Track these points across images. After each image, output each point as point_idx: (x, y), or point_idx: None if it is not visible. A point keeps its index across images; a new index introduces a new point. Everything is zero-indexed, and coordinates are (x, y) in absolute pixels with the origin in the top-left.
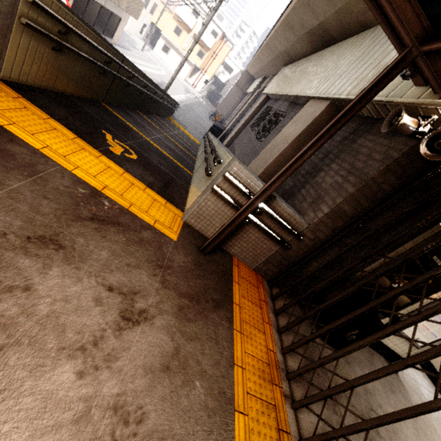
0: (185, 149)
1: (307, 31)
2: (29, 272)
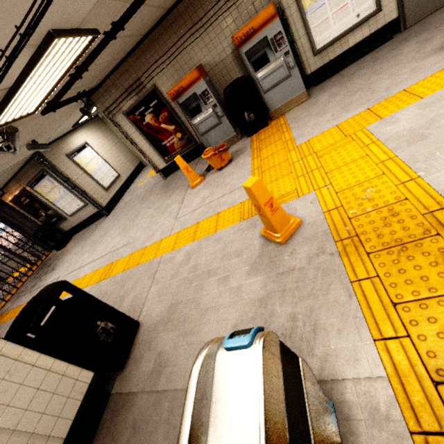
0: None
1: None
2: None
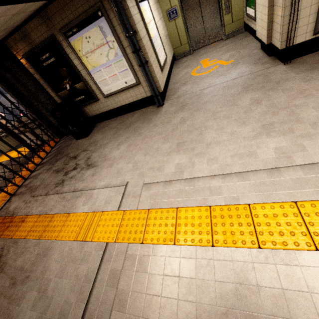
0: None
1: None
2: None
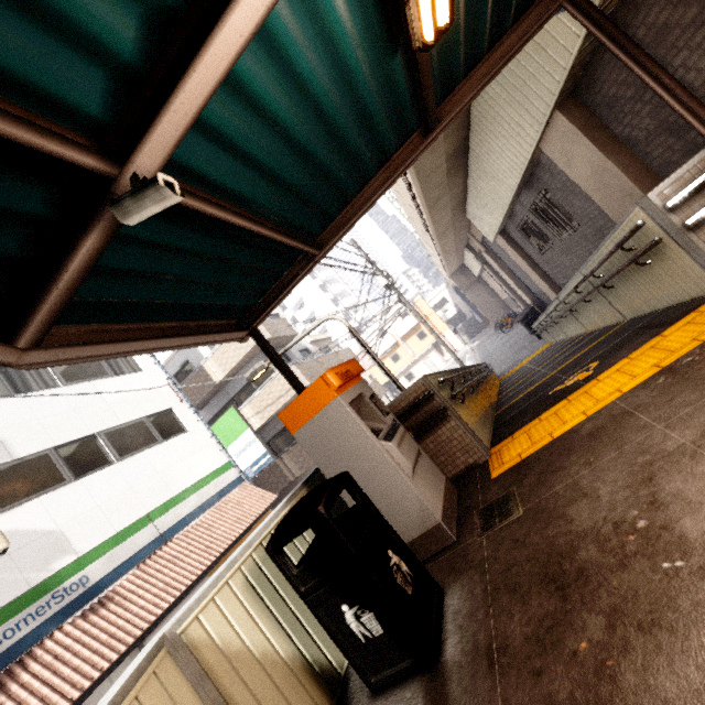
0: (566, 347)
1: (446, 178)
2: None
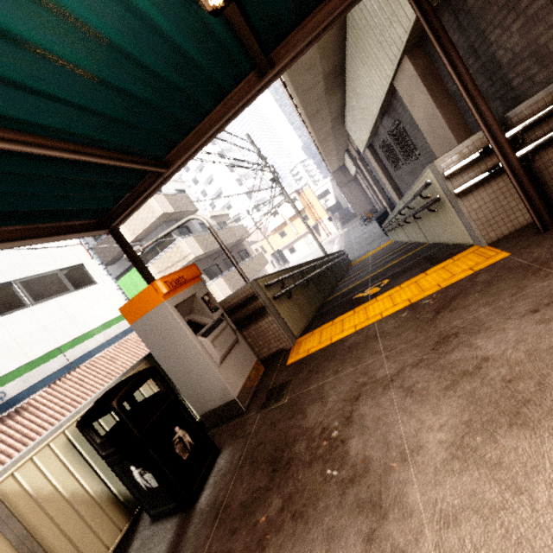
0: (393, 251)
1: (324, 94)
2: (468, 355)
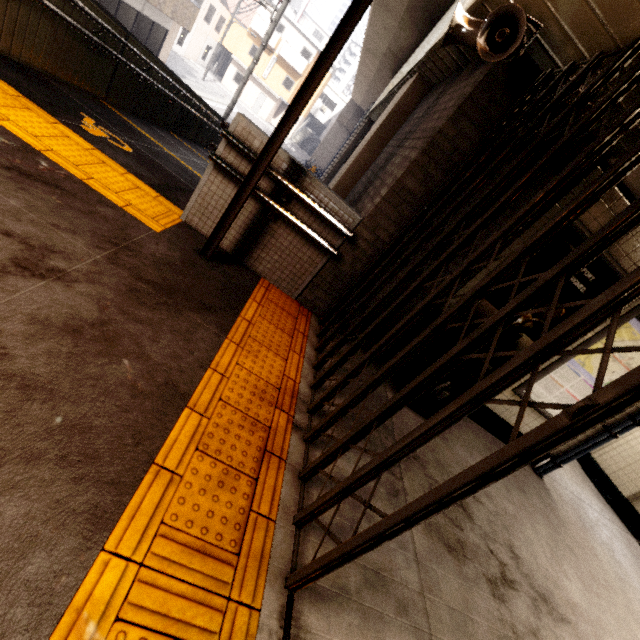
0: None
1: (406, 5)
2: None
